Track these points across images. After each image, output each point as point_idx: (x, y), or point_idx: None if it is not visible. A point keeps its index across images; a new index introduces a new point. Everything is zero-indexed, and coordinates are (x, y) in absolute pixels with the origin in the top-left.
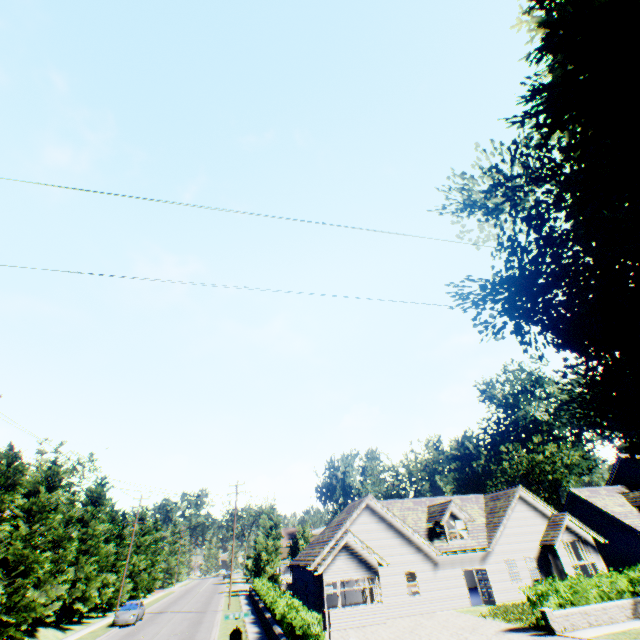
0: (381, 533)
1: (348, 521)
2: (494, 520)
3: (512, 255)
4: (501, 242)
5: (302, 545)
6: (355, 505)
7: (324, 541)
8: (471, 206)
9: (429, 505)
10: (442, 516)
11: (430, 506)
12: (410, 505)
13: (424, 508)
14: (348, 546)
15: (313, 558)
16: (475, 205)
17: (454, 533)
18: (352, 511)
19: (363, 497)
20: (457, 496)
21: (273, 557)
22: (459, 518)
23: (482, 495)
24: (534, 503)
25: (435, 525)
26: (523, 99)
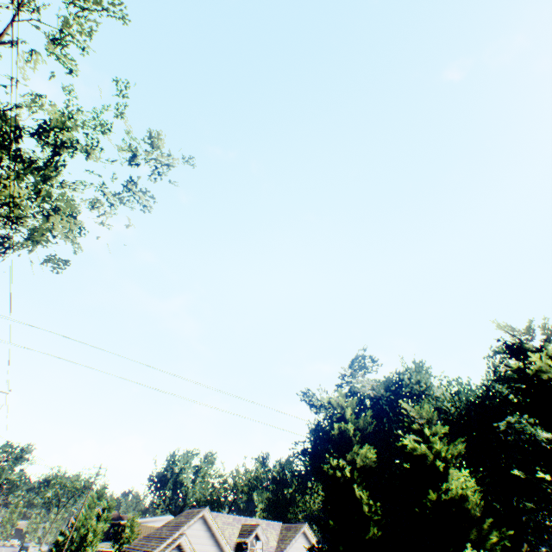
0: (205, 539)
1: (186, 525)
2: (282, 545)
3: (314, 443)
4: (316, 428)
5: (127, 533)
6: (194, 513)
7: (163, 537)
8: (311, 405)
9: (244, 523)
10: (250, 535)
11: (244, 524)
12: (231, 520)
13: (239, 525)
14: (180, 545)
15: (152, 550)
16: (313, 404)
17: (253, 550)
18: (191, 517)
19: (202, 508)
20: (264, 520)
21: (97, 539)
22: (260, 539)
23: (281, 523)
24: (311, 538)
25: (243, 541)
26: (336, 385)
